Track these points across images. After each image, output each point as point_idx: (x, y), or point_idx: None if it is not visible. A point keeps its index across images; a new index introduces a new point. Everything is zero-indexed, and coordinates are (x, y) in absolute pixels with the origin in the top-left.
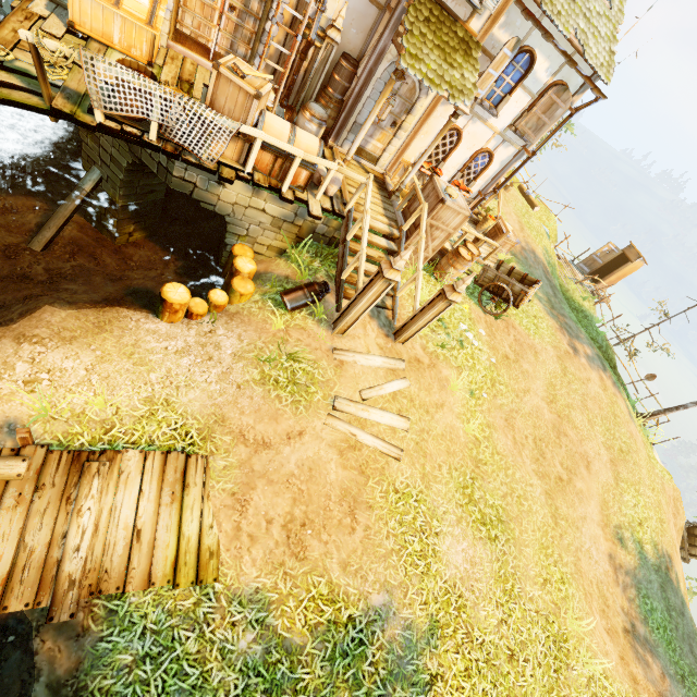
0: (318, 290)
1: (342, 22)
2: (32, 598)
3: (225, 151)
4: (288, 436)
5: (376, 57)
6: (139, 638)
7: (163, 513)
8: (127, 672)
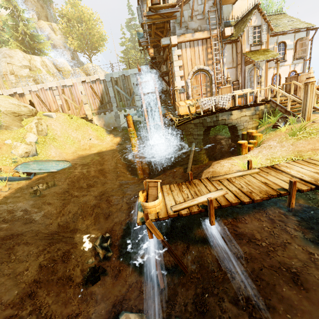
0: (284, 116)
1: (229, 76)
2: (306, 186)
3: (228, 106)
4: None
5: (243, 73)
6: None
7: (317, 168)
8: None
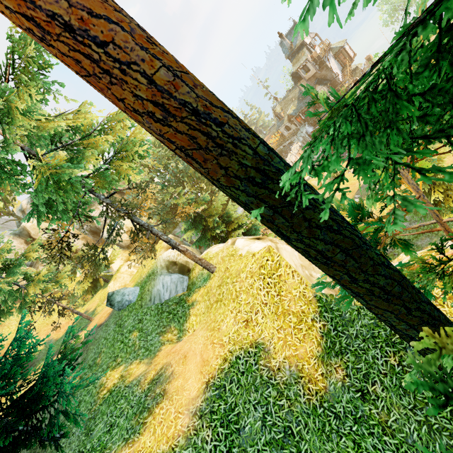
0: None
1: None
2: None
3: None
4: None
5: None
6: None
7: None
8: None
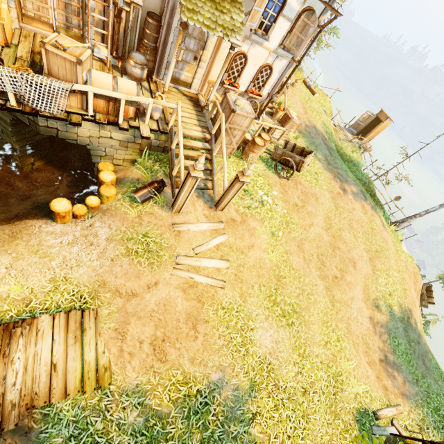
0: (157, 186)
1: None
2: None
3: (71, 103)
4: (147, 286)
5: (169, 12)
6: (65, 427)
7: (70, 350)
8: None
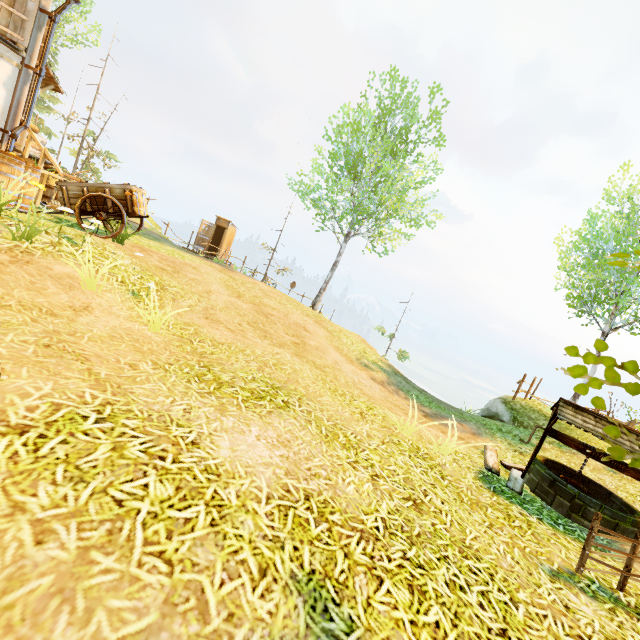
0: None
1: None
2: None
3: None
4: None
5: None
6: None
7: None
8: None
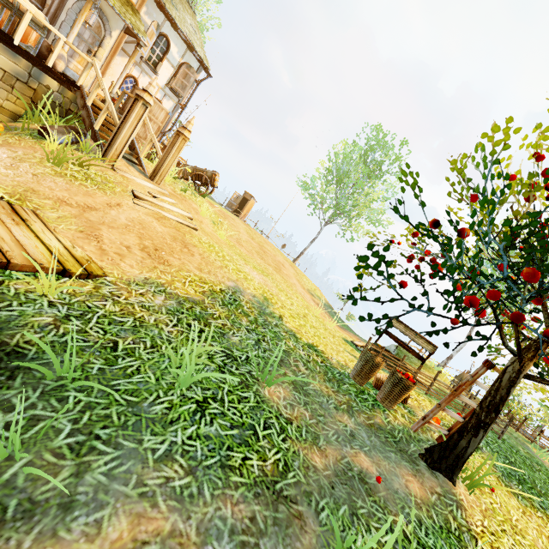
0: (78, 130)
1: None
2: None
3: None
4: (108, 205)
5: None
6: (50, 307)
7: (13, 228)
8: (54, 328)
